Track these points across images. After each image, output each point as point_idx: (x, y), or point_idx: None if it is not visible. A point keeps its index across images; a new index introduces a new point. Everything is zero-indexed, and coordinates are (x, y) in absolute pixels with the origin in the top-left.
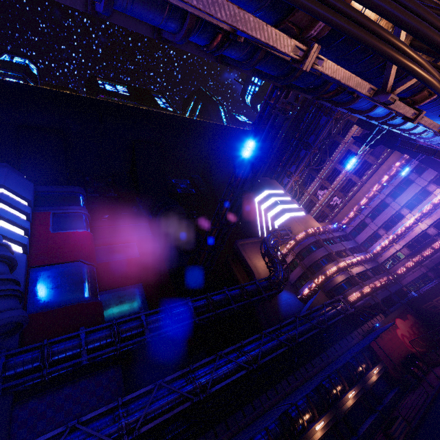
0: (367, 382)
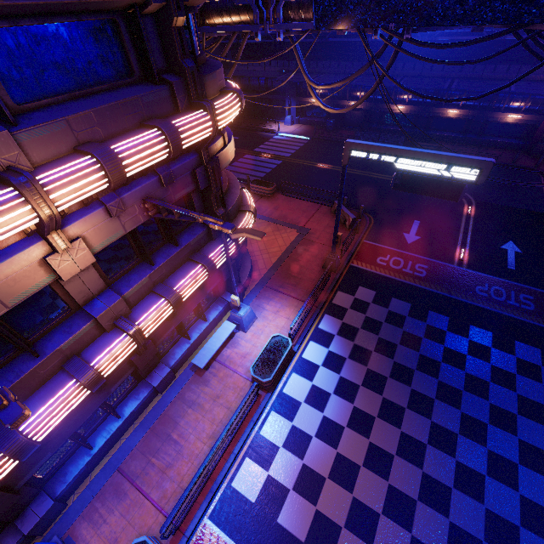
0: (488, 117)
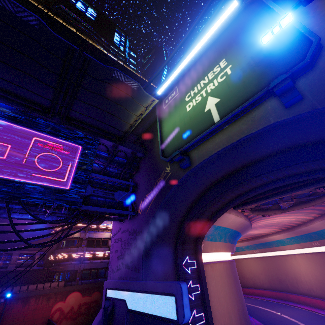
0: None
